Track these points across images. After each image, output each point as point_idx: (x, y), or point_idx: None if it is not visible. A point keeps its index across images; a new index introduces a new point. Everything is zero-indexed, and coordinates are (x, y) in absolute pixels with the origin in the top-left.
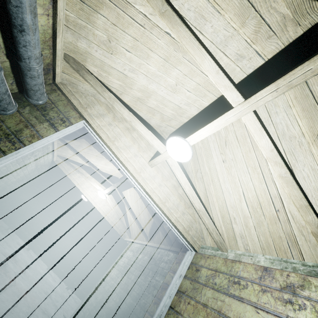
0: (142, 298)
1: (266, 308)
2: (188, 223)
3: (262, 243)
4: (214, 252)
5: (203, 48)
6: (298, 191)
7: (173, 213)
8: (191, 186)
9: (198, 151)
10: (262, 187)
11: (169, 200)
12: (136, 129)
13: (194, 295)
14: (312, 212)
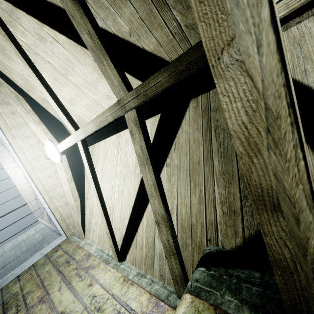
0: (11, 269)
1: (66, 280)
2: (68, 212)
3: (99, 236)
4: (77, 239)
5: (45, 88)
6: (99, 202)
7: (54, 202)
8: (67, 183)
9: (94, 156)
10: (110, 195)
11: (55, 190)
12: (29, 125)
13: (38, 269)
14: (104, 218)
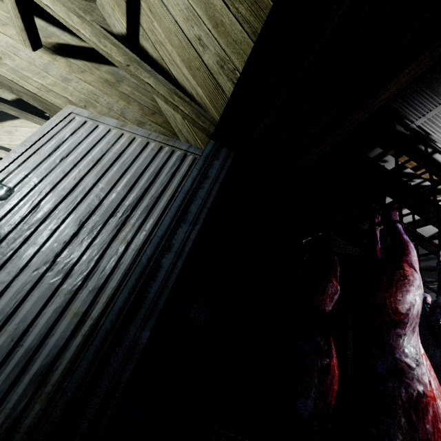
0: None
1: None
2: None
3: None
4: None
5: None
6: None
7: None
8: None
9: None
10: None
11: None
12: None
13: None
14: None
